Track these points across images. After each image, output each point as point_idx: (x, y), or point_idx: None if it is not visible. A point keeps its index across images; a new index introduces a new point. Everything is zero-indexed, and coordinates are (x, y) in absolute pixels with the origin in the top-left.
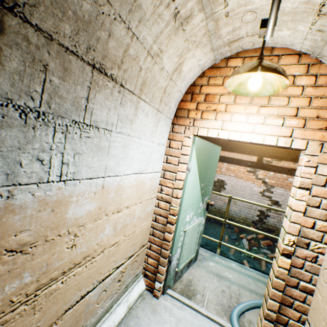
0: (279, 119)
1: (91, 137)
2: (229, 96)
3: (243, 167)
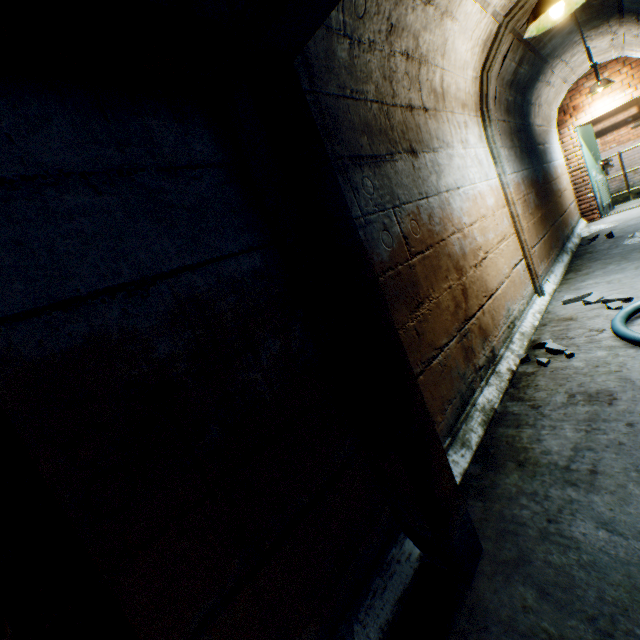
0: (620, 91)
1: (552, 148)
2: (586, 98)
3: (624, 128)
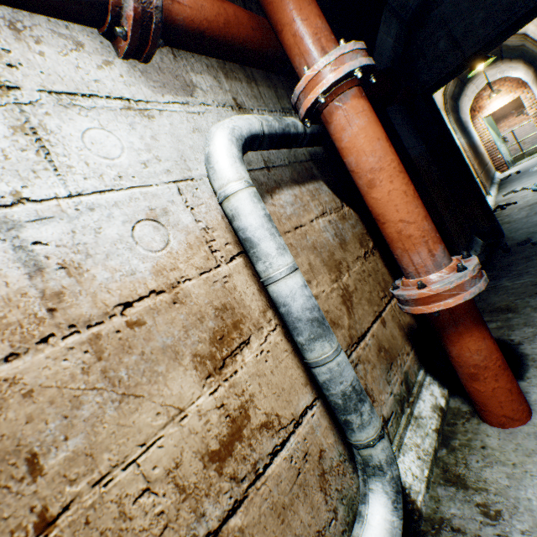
0: (506, 95)
1: (471, 131)
2: (485, 101)
3: (510, 117)
